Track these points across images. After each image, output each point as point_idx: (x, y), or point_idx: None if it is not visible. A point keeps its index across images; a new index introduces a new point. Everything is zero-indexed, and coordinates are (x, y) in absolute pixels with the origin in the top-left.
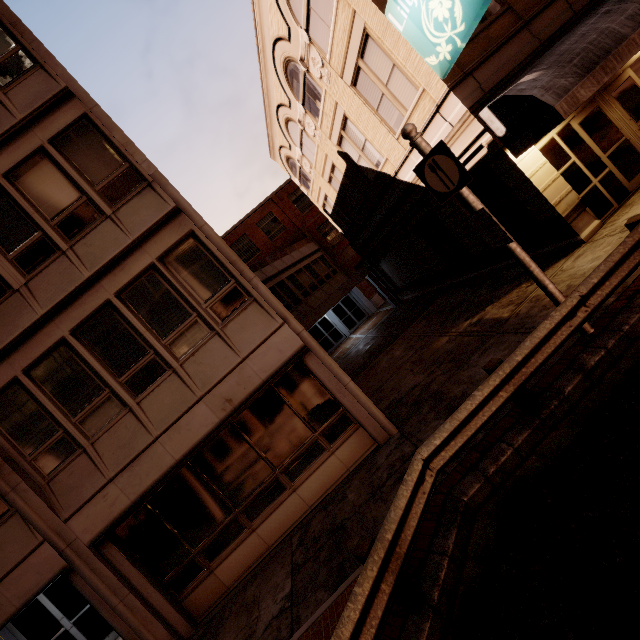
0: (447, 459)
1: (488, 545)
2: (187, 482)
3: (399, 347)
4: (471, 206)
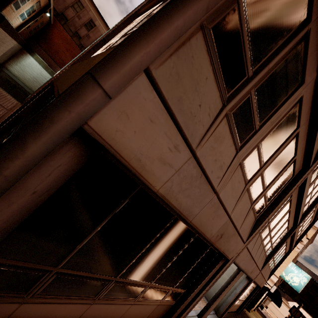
0: None
1: None
2: None
3: None
4: None
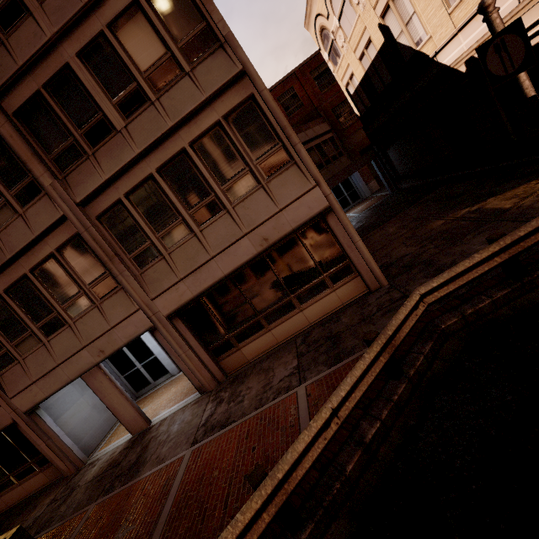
0: (438, 298)
1: (455, 354)
2: (229, 291)
3: (393, 225)
4: (523, 92)
